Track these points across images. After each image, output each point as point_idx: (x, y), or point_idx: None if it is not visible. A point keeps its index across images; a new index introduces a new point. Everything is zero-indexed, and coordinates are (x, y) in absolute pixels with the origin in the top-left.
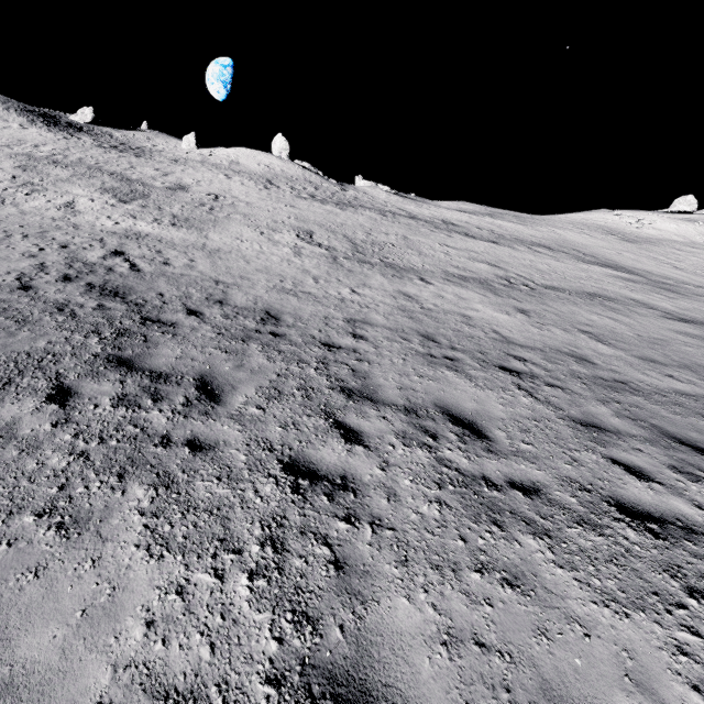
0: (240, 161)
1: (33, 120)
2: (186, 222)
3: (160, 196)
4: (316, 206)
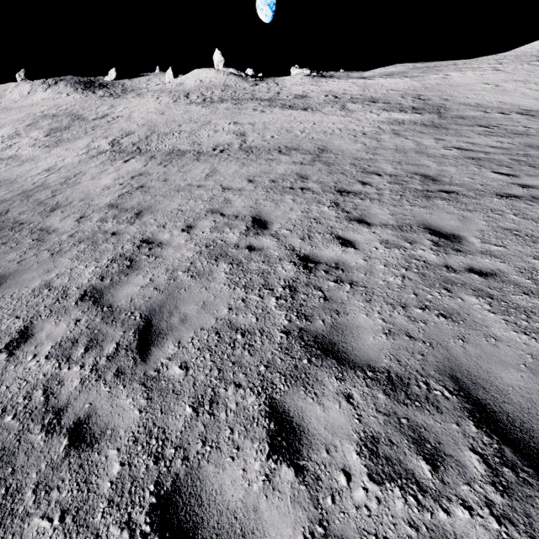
0: (185, 81)
1: (77, 88)
2: (57, 143)
3: (77, 127)
4: (185, 109)
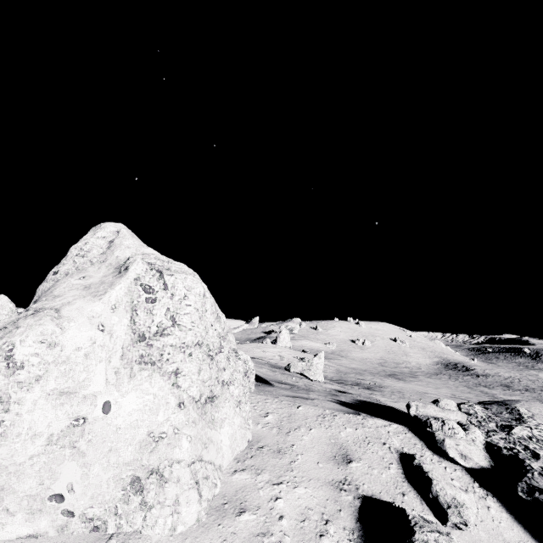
0: None
1: None
2: None
3: None
4: (422, 383)
